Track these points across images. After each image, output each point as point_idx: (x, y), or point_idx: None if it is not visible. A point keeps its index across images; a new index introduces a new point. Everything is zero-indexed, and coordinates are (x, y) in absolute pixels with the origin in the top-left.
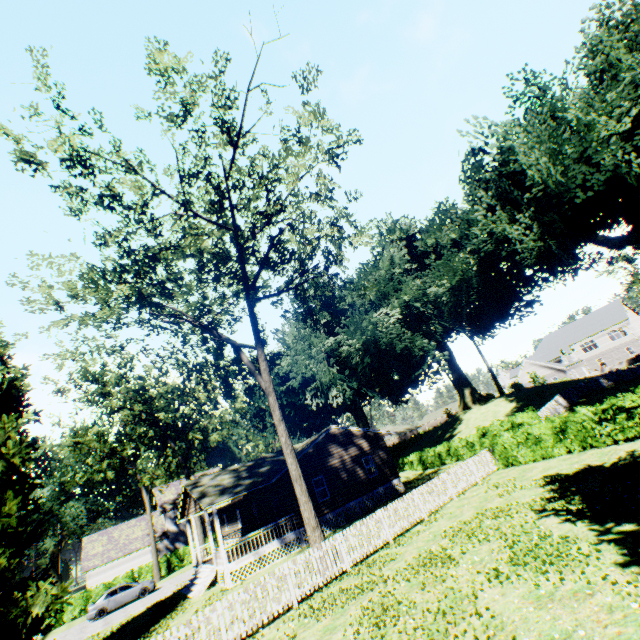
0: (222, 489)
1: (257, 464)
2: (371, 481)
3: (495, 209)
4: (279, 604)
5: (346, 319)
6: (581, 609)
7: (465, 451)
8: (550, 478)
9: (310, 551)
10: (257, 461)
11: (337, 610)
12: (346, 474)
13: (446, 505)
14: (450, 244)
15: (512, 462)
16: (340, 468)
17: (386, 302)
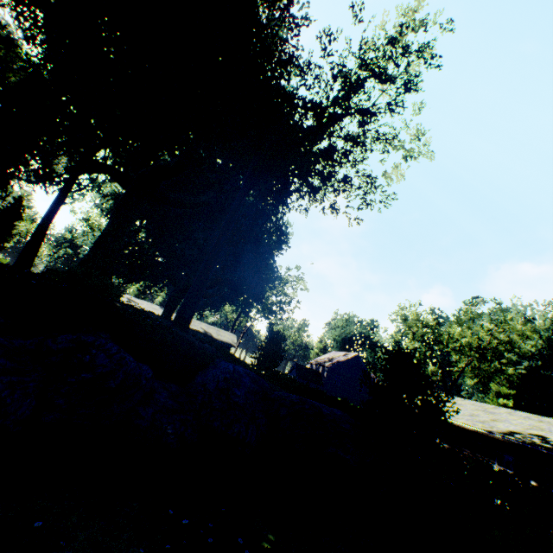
0: None
1: None
2: None
3: None
4: None
5: None
6: None
7: None
8: None
9: None
10: None
11: None
12: None
13: None
14: None
15: None
16: None
17: None
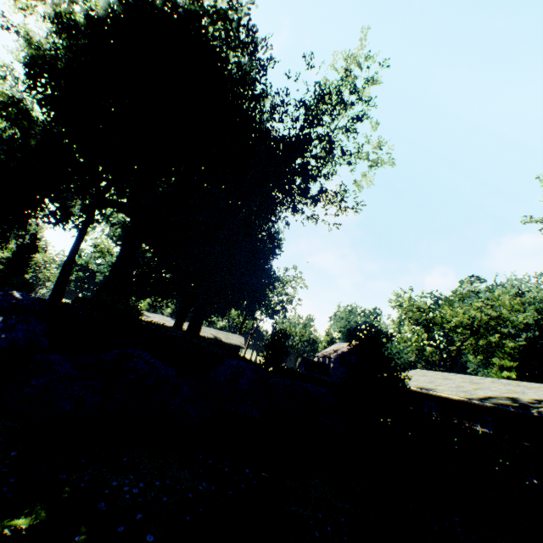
0: None
1: None
2: None
3: None
4: None
5: None
6: None
7: None
8: None
9: None
10: None
11: None
12: None
13: None
14: None
15: None
16: None
17: None
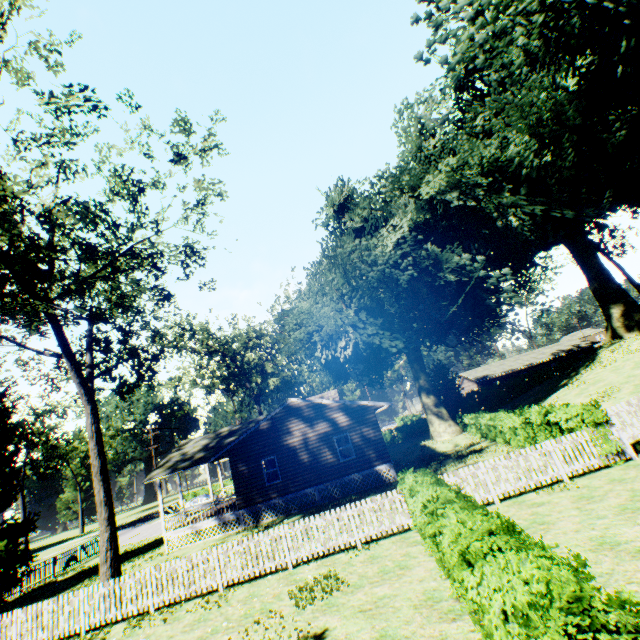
0: (178, 461)
1: (236, 430)
2: (342, 465)
3: None
4: None
5: None
6: None
7: (509, 436)
8: None
9: (45, 603)
10: (242, 425)
11: None
12: (307, 455)
13: (271, 574)
14: None
15: None
16: (300, 448)
17: (394, 208)
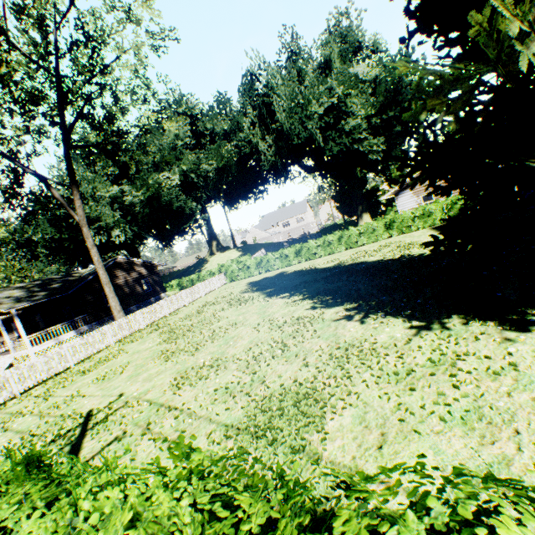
0: (18, 299)
1: (46, 283)
2: (147, 294)
3: (256, 124)
4: (104, 344)
5: (129, 172)
6: (249, 308)
7: (209, 278)
8: (250, 283)
9: (121, 320)
10: (45, 281)
11: (144, 338)
12: (129, 290)
13: (198, 299)
14: (223, 133)
15: (235, 279)
16: (124, 286)
17: (170, 168)
